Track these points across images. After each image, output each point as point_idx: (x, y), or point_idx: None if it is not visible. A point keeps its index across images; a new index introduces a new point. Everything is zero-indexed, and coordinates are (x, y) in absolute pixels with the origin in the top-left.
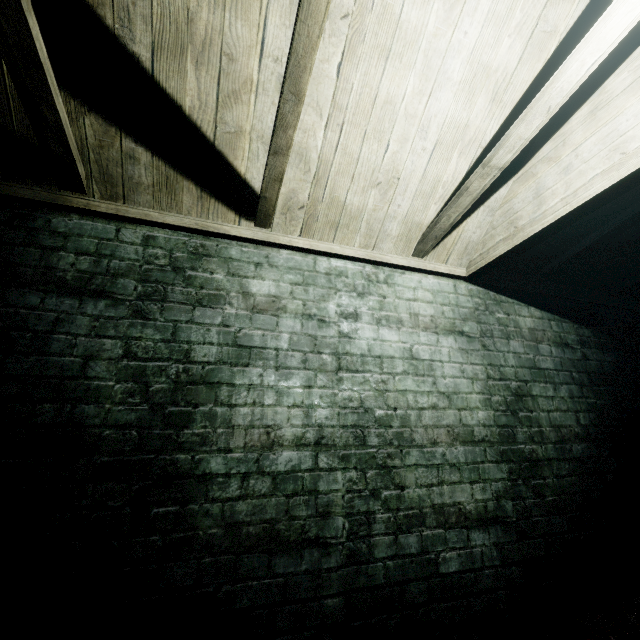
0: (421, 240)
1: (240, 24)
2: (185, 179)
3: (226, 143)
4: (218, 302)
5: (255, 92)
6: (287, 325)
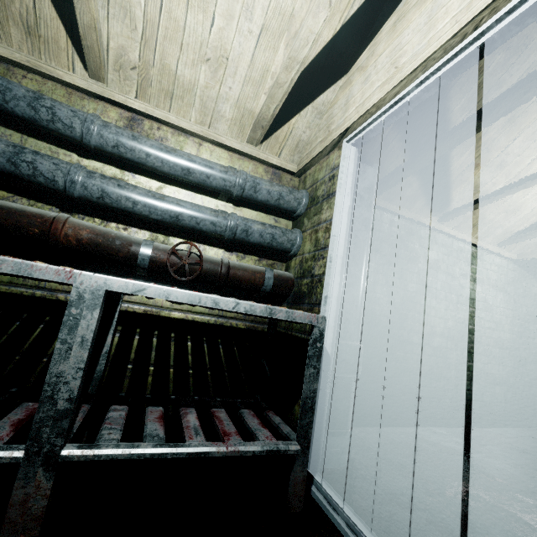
0: (508, 240)
1: (504, 138)
2: (424, 196)
3: (455, 184)
4: (416, 261)
5: (486, 165)
6: (440, 277)
